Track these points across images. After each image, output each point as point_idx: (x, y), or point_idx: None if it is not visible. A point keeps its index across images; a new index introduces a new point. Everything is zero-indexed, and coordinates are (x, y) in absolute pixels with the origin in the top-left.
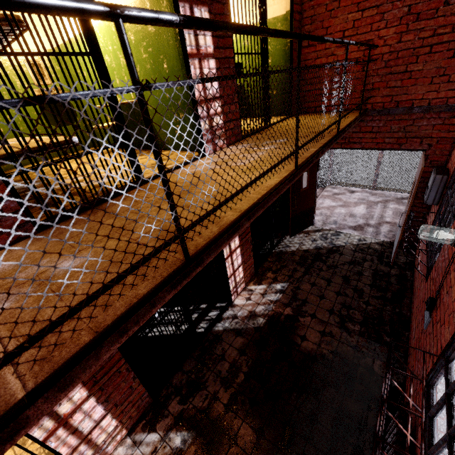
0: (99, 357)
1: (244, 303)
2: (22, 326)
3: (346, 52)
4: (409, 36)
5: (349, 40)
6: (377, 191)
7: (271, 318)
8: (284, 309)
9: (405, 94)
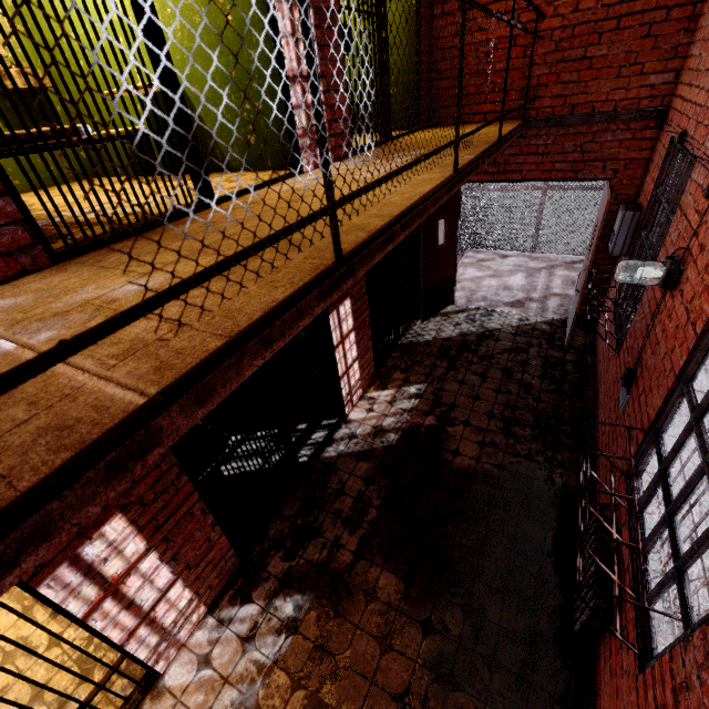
0: (241, 372)
1: (364, 417)
2: (97, 347)
3: (513, 7)
4: (590, 2)
5: (504, 6)
6: (539, 254)
7: (406, 432)
8: (423, 419)
9: (583, 94)
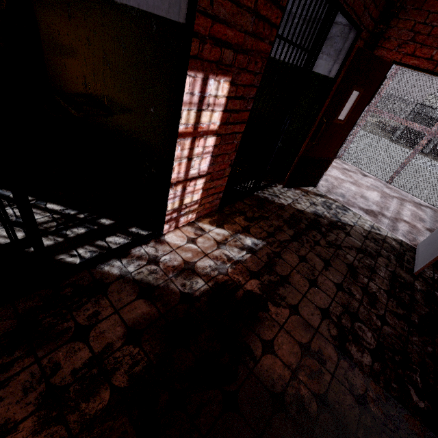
0: None
1: (181, 245)
2: None
3: None
4: None
5: None
6: (393, 186)
7: (219, 286)
8: (246, 280)
9: None
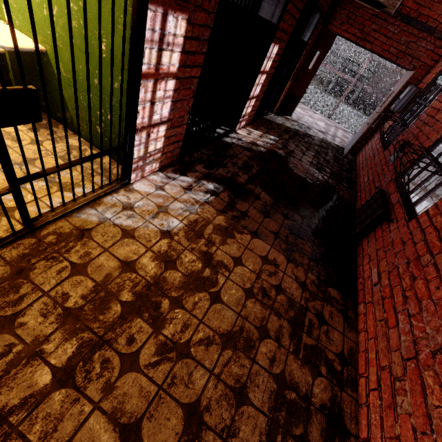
0: None
1: (246, 135)
2: None
3: None
4: None
5: None
6: (331, 120)
7: (270, 150)
8: (278, 150)
9: (428, 9)
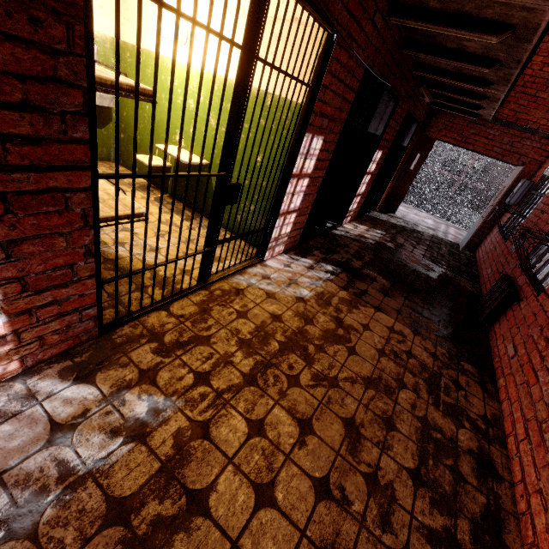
0: None
1: (353, 229)
2: None
3: None
4: None
5: None
6: (440, 218)
7: (379, 242)
8: (387, 242)
9: (526, 114)
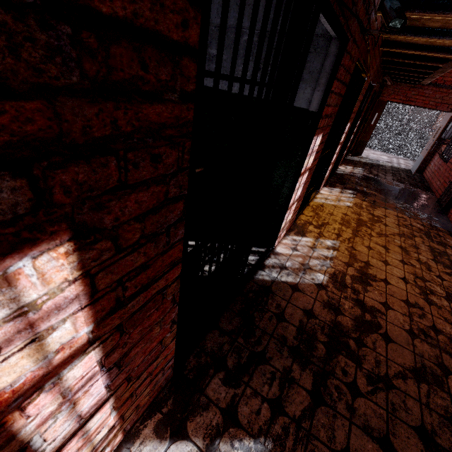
0: None
1: (345, 169)
2: None
3: None
4: None
5: None
6: (390, 154)
7: (364, 175)
8: (368, 174)
9: (450, 78)
